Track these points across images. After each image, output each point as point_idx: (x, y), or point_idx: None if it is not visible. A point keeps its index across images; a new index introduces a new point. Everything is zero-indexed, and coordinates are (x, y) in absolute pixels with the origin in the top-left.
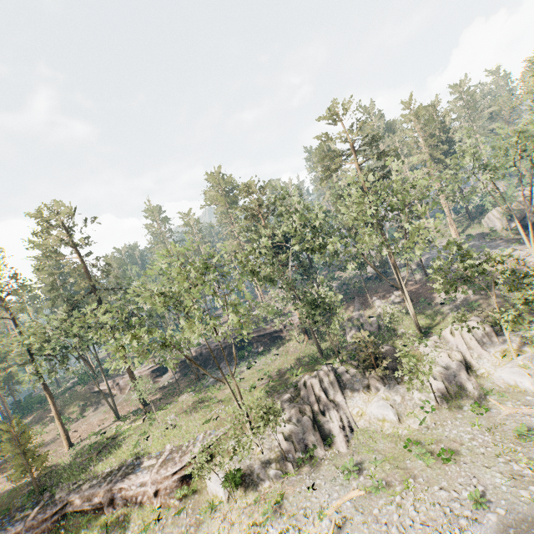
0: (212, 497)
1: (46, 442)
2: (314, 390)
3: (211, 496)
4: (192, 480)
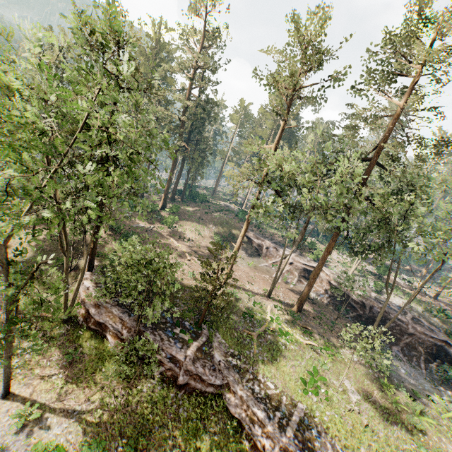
0: None
1: (201, 247)
2: None
3: None
4: None
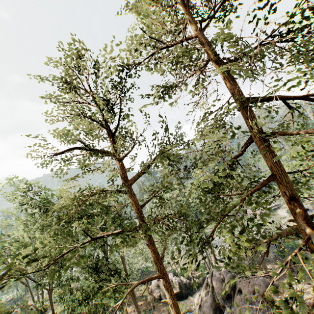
0: (282, 216)
1: None
2: None
3: (281, 216)
4: (273, 211)
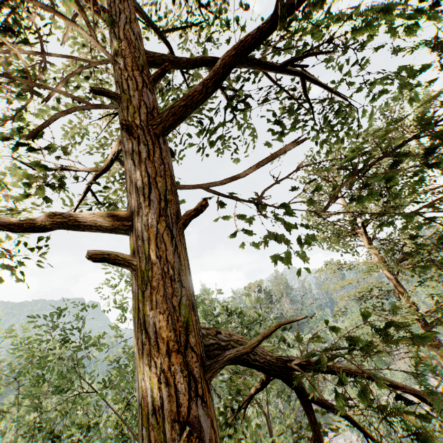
0: None
1: None
2: (430, 381)
3: None
4: None
